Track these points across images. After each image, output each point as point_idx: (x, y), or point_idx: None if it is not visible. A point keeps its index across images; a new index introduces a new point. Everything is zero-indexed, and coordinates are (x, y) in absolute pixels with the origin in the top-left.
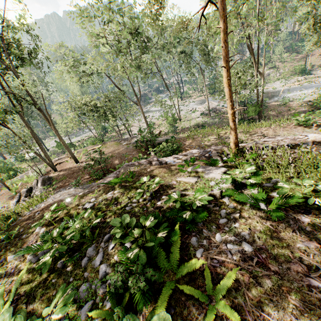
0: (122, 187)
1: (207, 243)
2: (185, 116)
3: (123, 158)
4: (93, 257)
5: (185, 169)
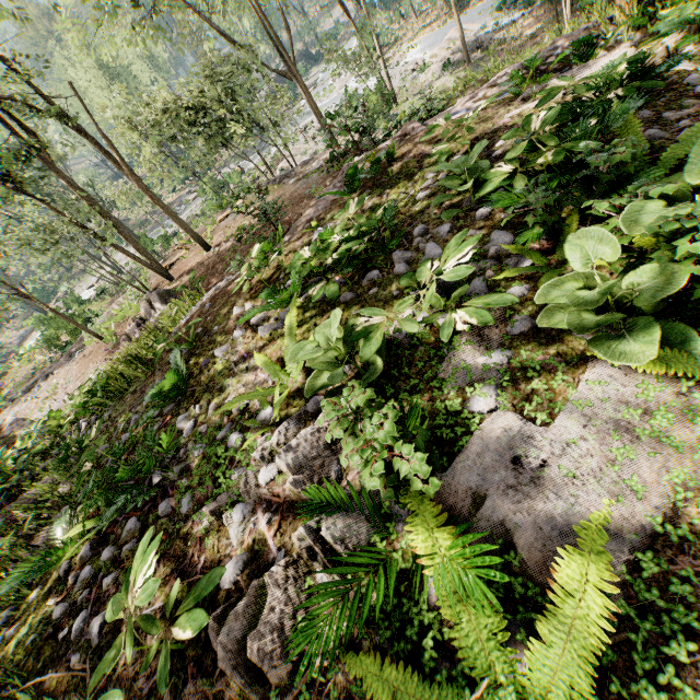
0: (372, 189)
1: (693, 121)
2: (404, 88)
3: (308, 201)
4: (414, 258)
5: (510, 102)
